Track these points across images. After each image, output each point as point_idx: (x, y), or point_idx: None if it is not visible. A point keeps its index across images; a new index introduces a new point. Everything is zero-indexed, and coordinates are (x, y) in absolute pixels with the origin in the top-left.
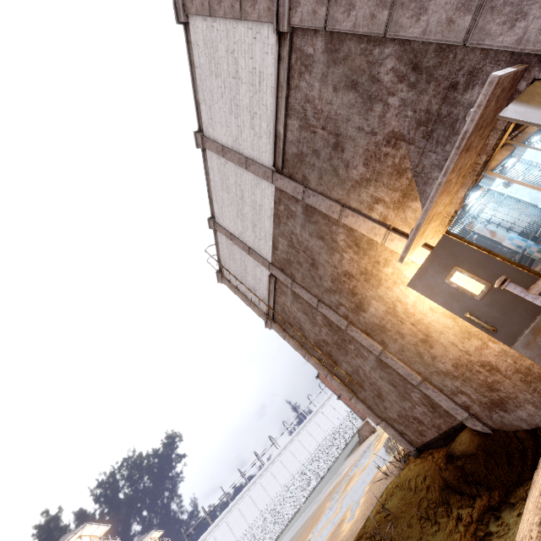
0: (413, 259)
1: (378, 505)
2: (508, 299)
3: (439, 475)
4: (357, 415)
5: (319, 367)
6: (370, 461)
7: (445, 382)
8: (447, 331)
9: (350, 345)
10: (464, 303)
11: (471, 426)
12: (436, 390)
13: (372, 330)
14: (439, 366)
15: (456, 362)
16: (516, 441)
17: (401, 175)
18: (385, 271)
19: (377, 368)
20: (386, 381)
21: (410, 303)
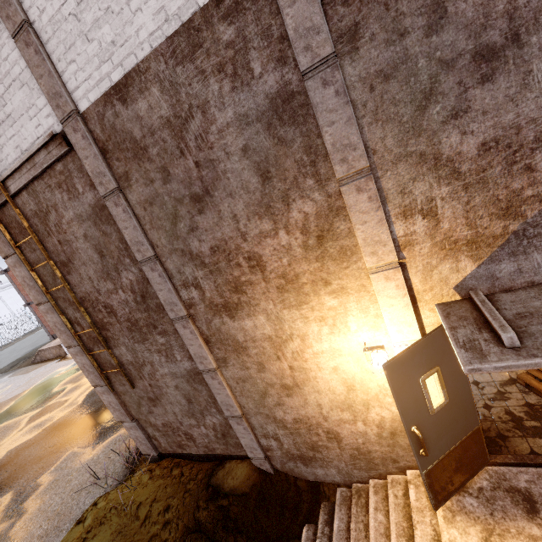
0: (386, 318)
1: (74, 540)
2: (449, 421)
3: (193, 513)
4: (45, 329)
5: (63, 330)
6: (56, 416)
7: (267, 425)
8: (327, 394)
9: (160, 336)
10: (419, 414)
11: (257, 464)
12: (250, 428)
13: (221, 341)
14: (277, 412)
15: (303, 418)
16: (295, 489)
17: (505, 215)
18: (324, 299)
19: (181, 378)
20: (182, 393)
21: (316, 348)
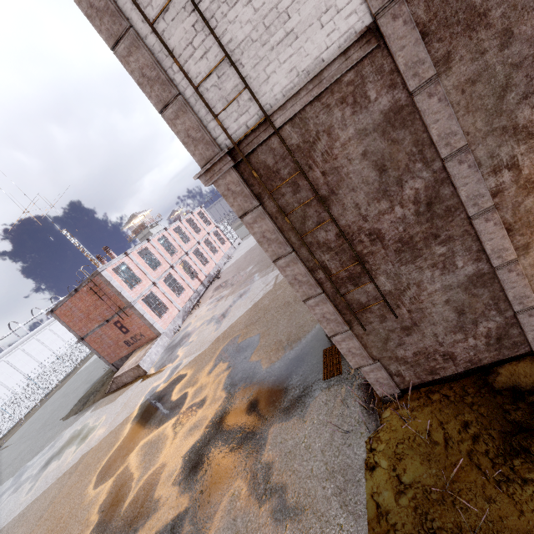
0: None
1: (387, 481)
2: None
3: (503, 418)
4: (104, 359)
5: (306, 281)
6: (208, 414)
7: None
8: None
9: (440, 246)
10: None
11: None
12: None
13: (528, 224)
14: None
15: None
16: None
17: None
18: None
19: (457, 288)
20: (453, 307)
21: None
